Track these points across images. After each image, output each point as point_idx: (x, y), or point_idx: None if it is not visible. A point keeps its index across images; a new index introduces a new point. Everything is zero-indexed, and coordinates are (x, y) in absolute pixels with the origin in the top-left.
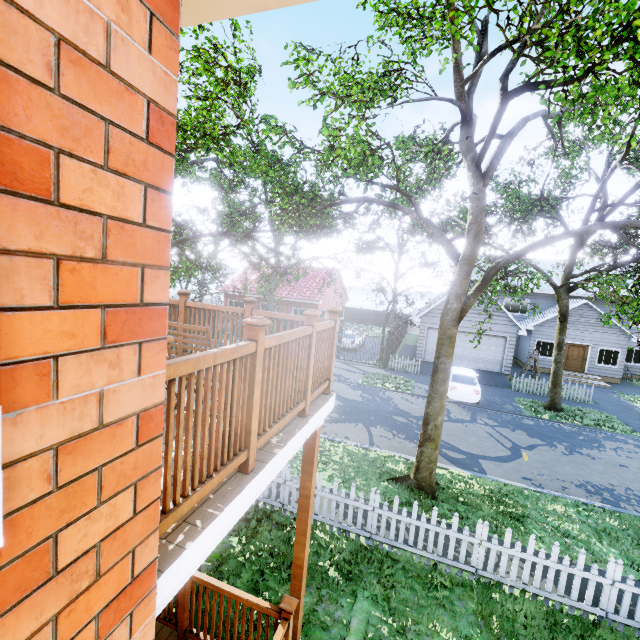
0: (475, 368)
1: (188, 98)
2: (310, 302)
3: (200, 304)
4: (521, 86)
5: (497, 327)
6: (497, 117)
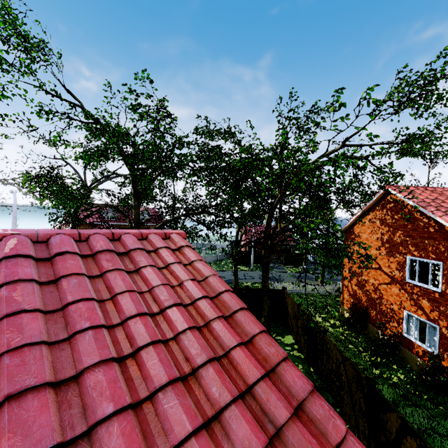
0: None
1: None
2: (292, 244)
3: None
4: None
5: None
6: None
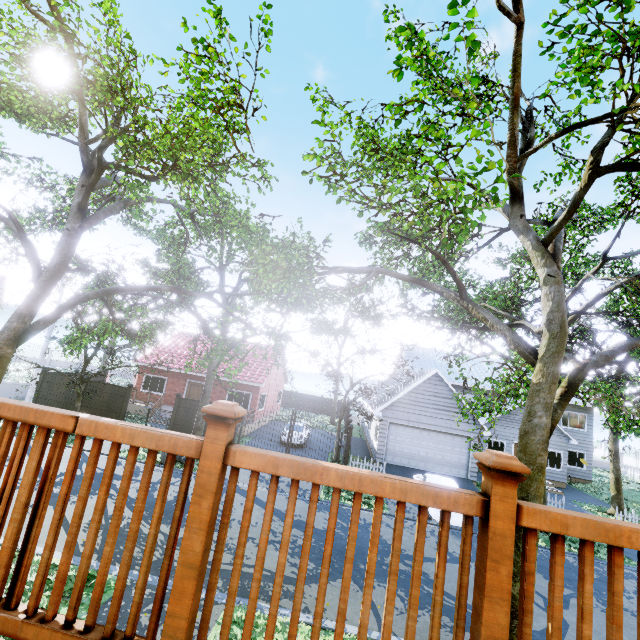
0: (440, 472)
1: (180, 97)
2: (251, 384)
3: (291, 463)
4: (613, 164)
5: (461, 425)
6: (582, 193)
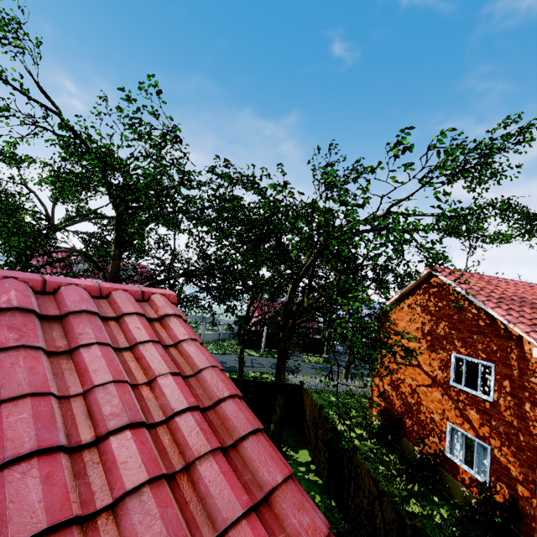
0: None
1: None
2: (313, 326)
3: None
4: None
5: None
6: None
